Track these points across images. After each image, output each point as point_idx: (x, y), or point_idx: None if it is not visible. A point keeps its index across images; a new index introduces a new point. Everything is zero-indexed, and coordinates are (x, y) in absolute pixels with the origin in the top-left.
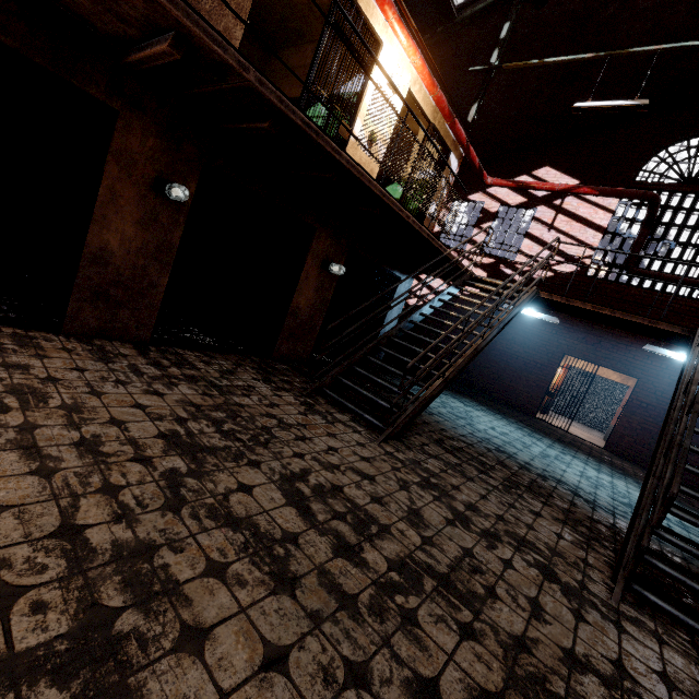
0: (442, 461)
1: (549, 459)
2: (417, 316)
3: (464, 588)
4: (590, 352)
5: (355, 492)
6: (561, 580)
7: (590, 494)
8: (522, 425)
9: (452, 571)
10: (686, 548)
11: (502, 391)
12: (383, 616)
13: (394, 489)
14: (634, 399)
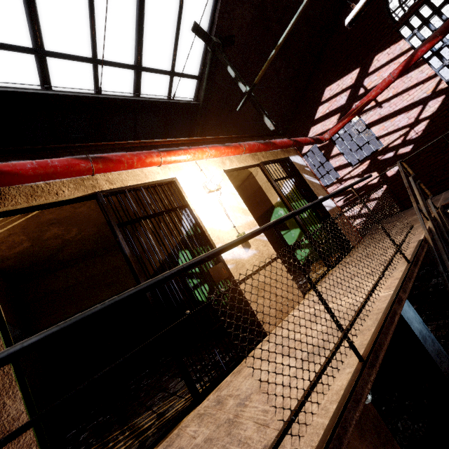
0: None
1: None
2: None
3: None
4: None
5: None
6: None
7: None
8: None
9: None
10: None
11: None
12: None
13: None
14: None
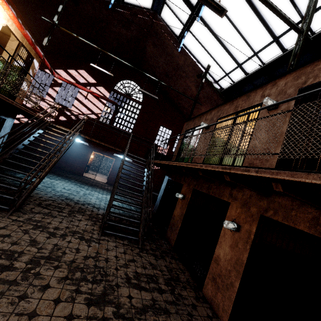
0: (42, 213)
1: (86, 195)
2: (21, 145)
3: (55, 256)
4: (101, 150)
5: (2, 245)
6: (86, 238)
7: (98, 205)
8: (77, 182)
9: (51, 253)
10: (116, 216)
11: (68, 167)
12: (28, 279)
13: (22, 235)
14: (114, 165)
